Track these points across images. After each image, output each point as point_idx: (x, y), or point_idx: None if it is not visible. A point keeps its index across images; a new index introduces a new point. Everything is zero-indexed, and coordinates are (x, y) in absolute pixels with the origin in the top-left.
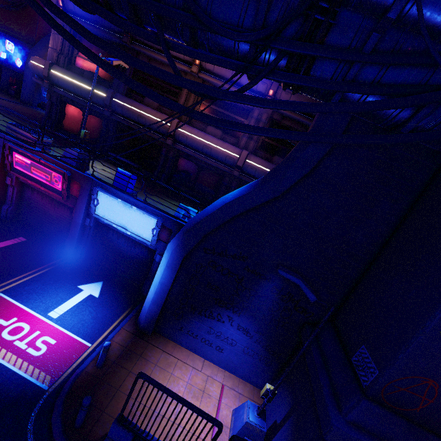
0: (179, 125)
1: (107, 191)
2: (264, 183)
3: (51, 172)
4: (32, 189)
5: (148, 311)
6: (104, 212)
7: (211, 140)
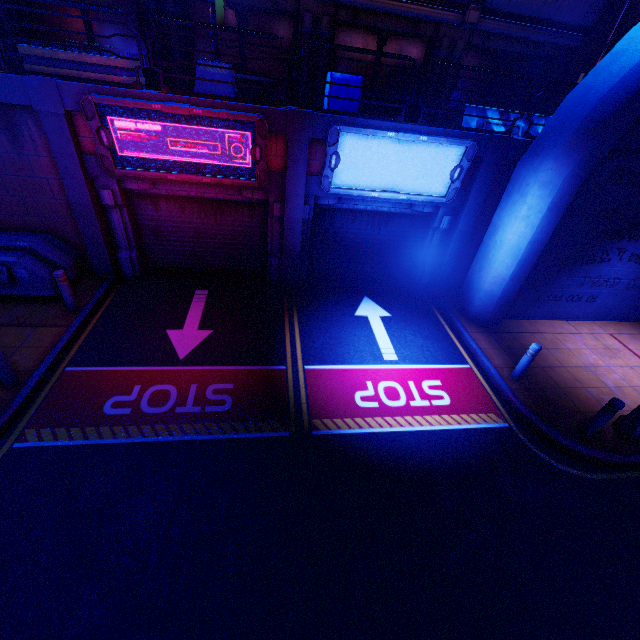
0: None
1: (359, 127)
2: None
3: (220, 133)
4: (151, 198)
5: (502, 294)
6: (350, 176)
7: None
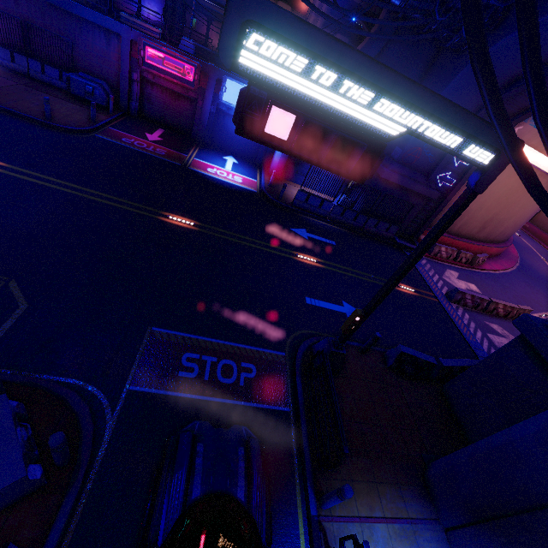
0: None
1: (234, 79)
2: None
3: (184, 65)
4: (151, 84)
5: (279, 162)
6: (230, 98)
7: None
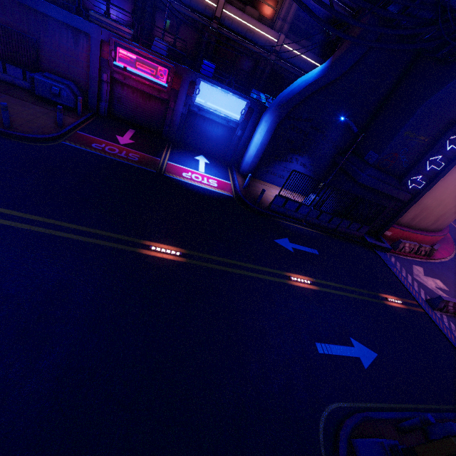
0: (225, 6)
1: (208, 82)
2: (333, 68)
3: (157, 67)
4: (121, 84)
5: (251, 163)
6: (203, 100)
7: (254, 24)
